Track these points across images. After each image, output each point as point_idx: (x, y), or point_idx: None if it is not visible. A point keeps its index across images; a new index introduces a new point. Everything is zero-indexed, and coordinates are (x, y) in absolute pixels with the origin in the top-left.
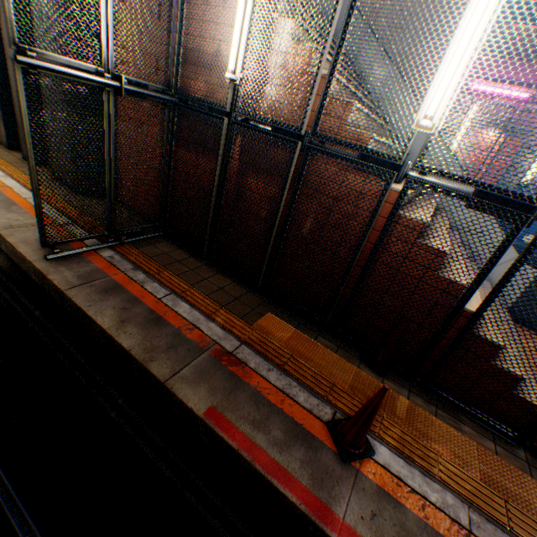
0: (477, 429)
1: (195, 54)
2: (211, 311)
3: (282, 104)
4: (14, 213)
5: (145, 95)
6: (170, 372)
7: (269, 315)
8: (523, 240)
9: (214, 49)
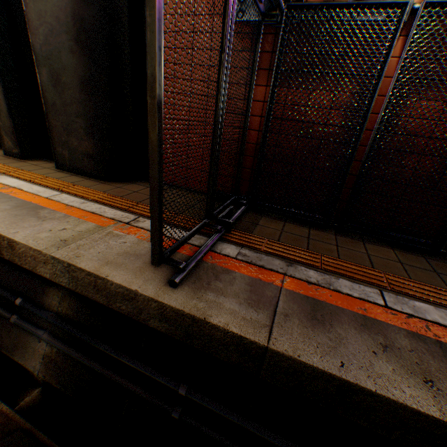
0: None
1: None
2: None
3: None
4: (49, 220)
5: None
6: None
7: None
8: None
9: None
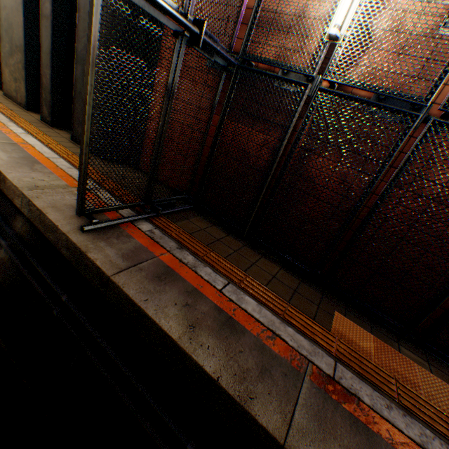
0: None
1: (279, 11)
2: (280, 309)
3: (384, 72)
4: (38, 172)
5: (216, 51)
6: (282, 420)
7: (337, 314)
8: None
9: (297, 9)
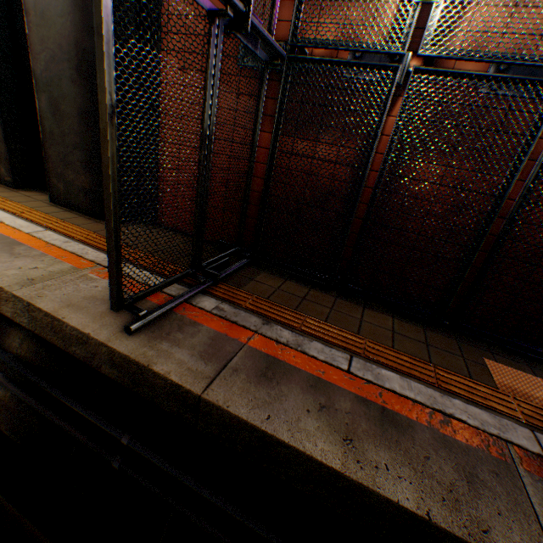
0: None
1: None
2: (430, 376)
3: (496, 34)
4: (23, 257)
5: (263, 37)
6: None
7: (488, 362)
8: None
9: None
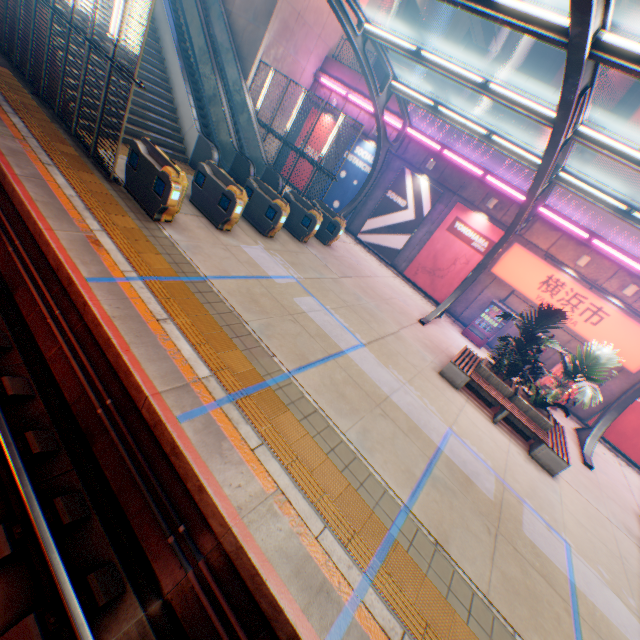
0: (53, 114)
1: None
2: None
3: None
4: None
5: None
6: None
7: (9, 71)
8: (334, 206)
9: None
